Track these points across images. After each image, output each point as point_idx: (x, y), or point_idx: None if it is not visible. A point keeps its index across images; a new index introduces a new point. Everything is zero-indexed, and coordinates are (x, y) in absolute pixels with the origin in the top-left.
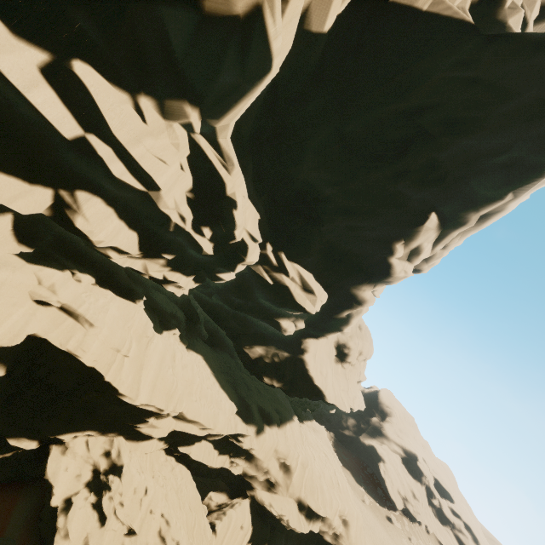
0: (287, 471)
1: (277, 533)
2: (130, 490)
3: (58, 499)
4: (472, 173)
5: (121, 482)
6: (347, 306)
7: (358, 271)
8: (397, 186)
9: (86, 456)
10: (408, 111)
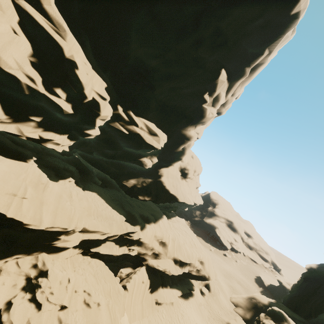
0: (164, 245)
1: (165, 279)
2: (57, 283)
3: (0, 304)
4: (243, 36)
5: (48, 280)
6: (181, 142)
7: (183, 117)
8: (197, 52)
9: (18, 271)
10: None
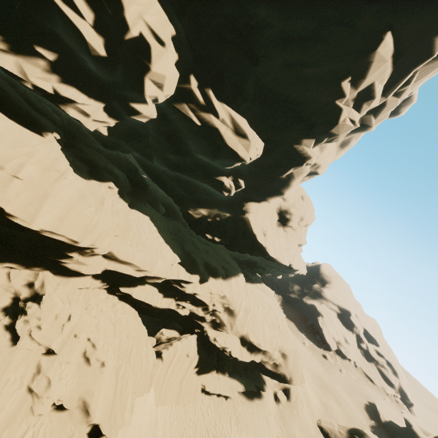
0: (231, 314)
1: (225, 362)
2: (50, 316)
3: None
4: None
5: (40, 308)
6: (287, 163)
7: (297, 119)
8: None
9: (6, 285)
10: None
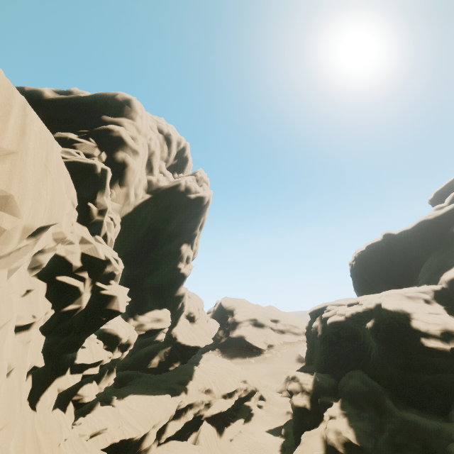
0: (209, 392)
1: (226, 419)
2: None
3: None
4: (185, 225)
5: None
6: (179, 302)
7: (172, 287)
8: (163, 249)
9: None
10: (148, 228)
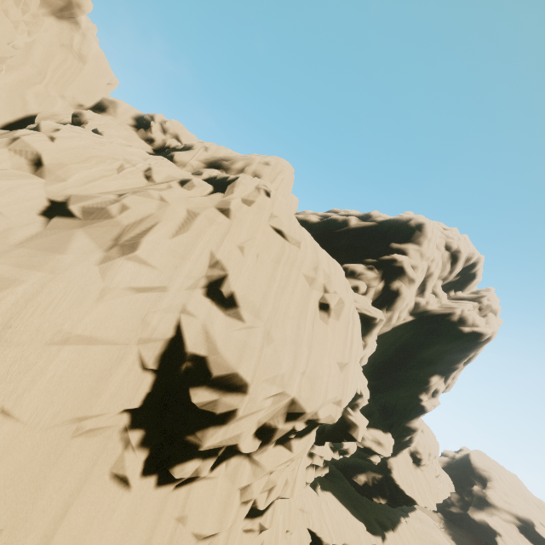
0: None
1: None
2: None
3: None
4: (445, 355)
5: None
6: (407, 434)
7: (405, 415)
8: (408, 372)
9: None
10: (399, 347)
